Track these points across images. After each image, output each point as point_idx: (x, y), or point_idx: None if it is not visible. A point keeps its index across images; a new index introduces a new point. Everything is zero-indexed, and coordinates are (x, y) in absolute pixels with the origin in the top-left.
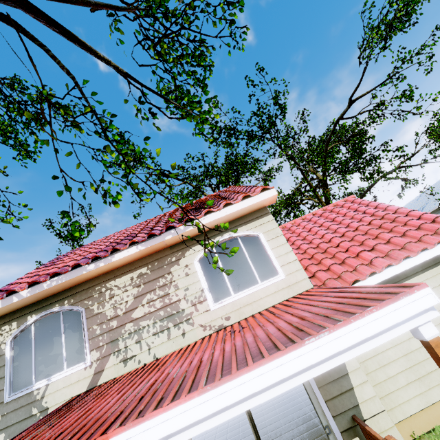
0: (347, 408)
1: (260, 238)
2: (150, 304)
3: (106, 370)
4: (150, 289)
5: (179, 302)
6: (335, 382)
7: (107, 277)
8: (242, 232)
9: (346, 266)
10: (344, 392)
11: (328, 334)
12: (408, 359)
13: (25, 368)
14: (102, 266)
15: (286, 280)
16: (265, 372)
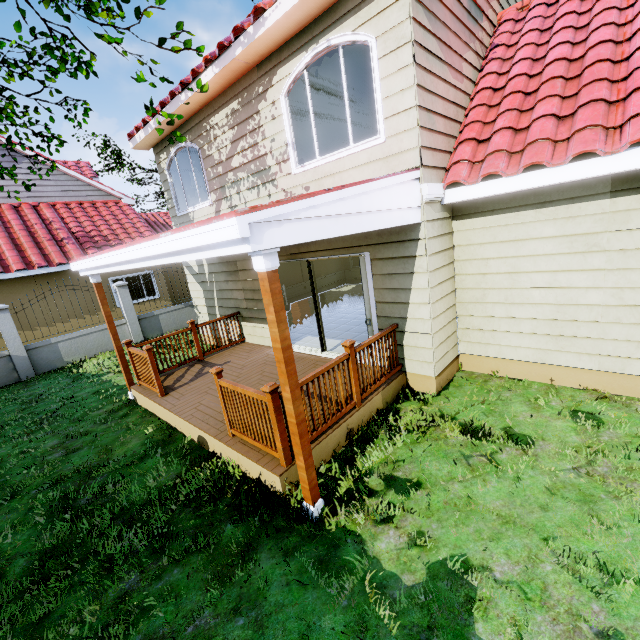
0: (393, 316)
1: (370, 52)
2: (243, 154)
3: (221, 212)
4: (242, 133)
5: (266, 156)
6: (392, 291)
7: (208, 111)
8: (345, 34)
9: (568, 126)
10: (398, 303)
11: (171, 235)
12: (559, 310)
13: (181, 195)
14: (190, 97)
15: (384, 147)
16: (146, 247)
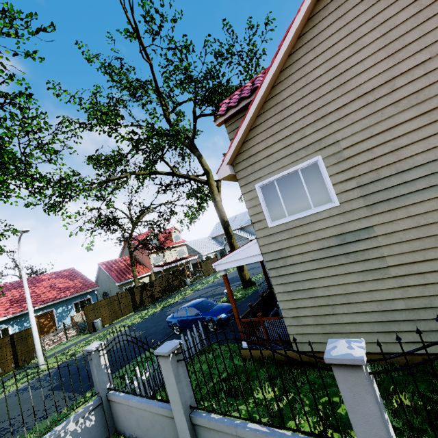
0: None
1: None
2: None
3: None
4: None
5: None
6: None
7: None
8: None
9: None
10: None
11: None
12: None
13: None
14: None
15: None
16: None
